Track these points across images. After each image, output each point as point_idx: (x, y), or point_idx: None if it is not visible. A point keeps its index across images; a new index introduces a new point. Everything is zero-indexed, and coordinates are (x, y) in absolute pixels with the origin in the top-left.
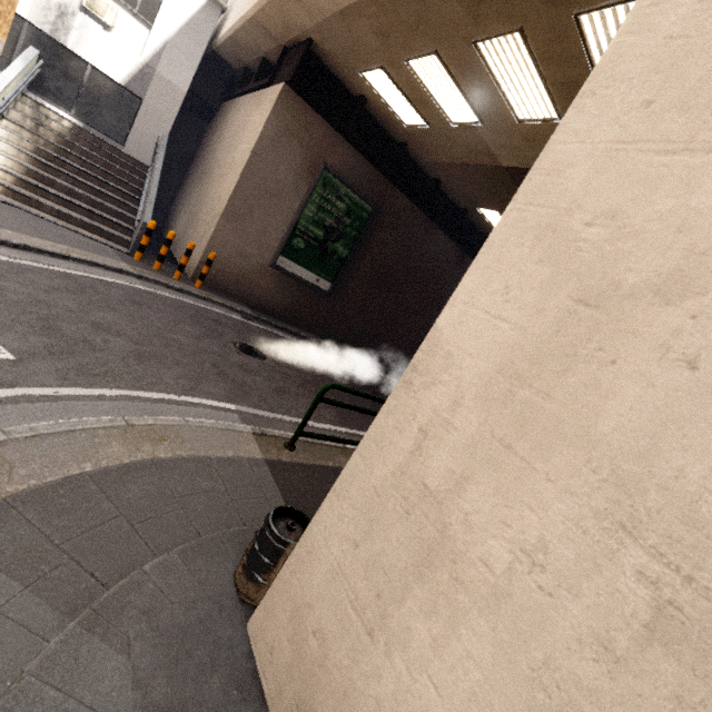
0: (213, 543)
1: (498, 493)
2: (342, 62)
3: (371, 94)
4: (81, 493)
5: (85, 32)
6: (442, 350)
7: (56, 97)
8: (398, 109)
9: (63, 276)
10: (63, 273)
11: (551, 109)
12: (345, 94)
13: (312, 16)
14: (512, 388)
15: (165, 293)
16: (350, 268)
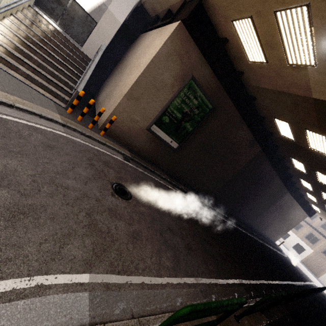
0: None
1: None
2: (221, 13)
3: (233, 37)
4: None
5: None
6: None
7: (50, 12)
8: (249, 49)
9: None
10: None
11: None
12: (215, 35)
13: None
14: None
15: (77, 138)
16: (191, 138)
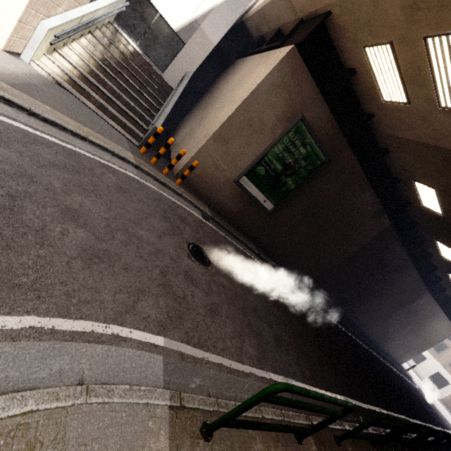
0: None
1: None
2: (349, 36)
3: (363, 67)
4: None
5: None
6: None
7: (131, 30)
8: (385, 84)
9: (71, 154)
10: (73, 151)
11: None
12: (338, 64)
13: None
14: None
15: (151, 184)
16: (292, 199)
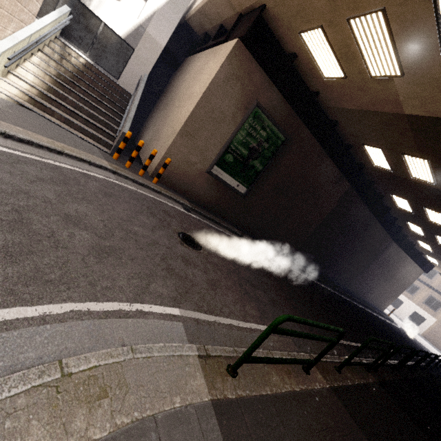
0: None
1: None
2: (285, 25)
3: (302, 51)
4: None
5: None
6: None
7: (78, 43)
8: (323, 64)
9: (53, 168)
10: (54, 165)
11: None
12: (280, 51)
13: None
14: None
15: (131, 186)
16: (262, 179)
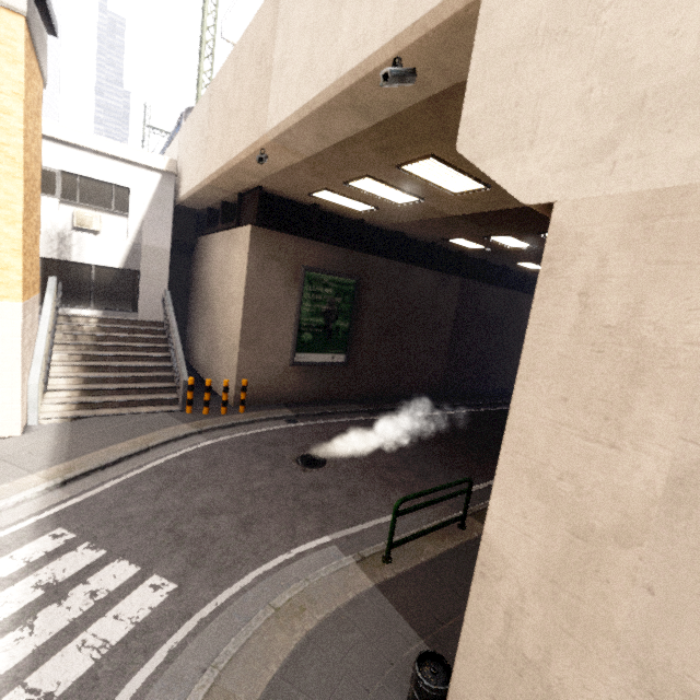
0: (380, 694)
1: (573, 666)
2: (290, 192)
3: (321, 202)
4: (282, 695)
5: (82, 244)
6: (497, 553)
7: (76, 301)
8: (348, 205)
9: (156, 471)
10: (154, 467)
11: (478, 185)
12: (299, 207)
13: (257, 176)
14: (554, 590)
15: (223, 436)
16: (355, 334)
